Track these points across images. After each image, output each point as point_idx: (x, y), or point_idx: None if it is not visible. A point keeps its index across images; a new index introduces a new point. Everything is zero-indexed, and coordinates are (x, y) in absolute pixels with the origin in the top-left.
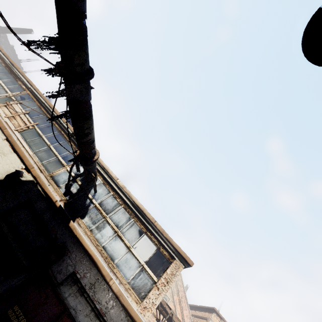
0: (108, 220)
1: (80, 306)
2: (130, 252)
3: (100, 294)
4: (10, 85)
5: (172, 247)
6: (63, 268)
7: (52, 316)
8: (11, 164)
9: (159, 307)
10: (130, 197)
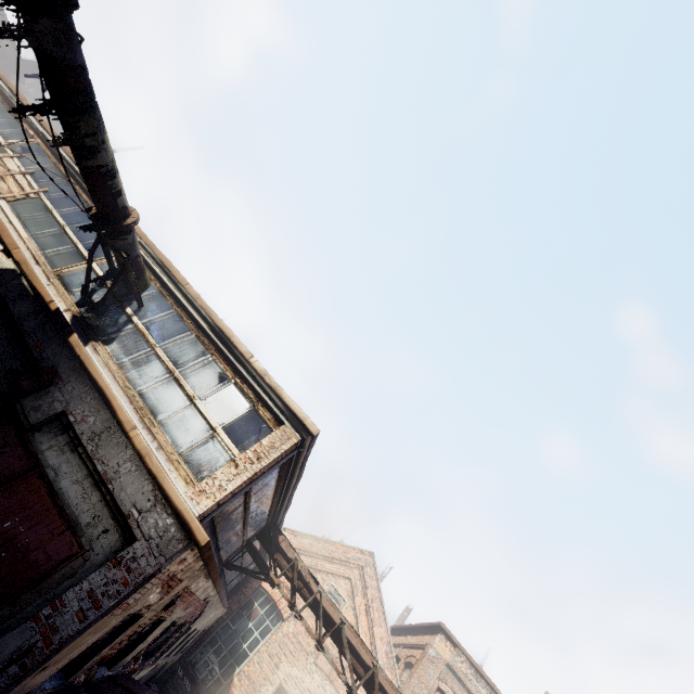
0: (159, 351)
1: (68, 467)
2: (192, 406)
3: (110, 450)
4: (5, 128)
5: (281, 403)
6: (45, 404)
7: (9, 474)
8: None
9: (294, 580)
10: (208, 314)
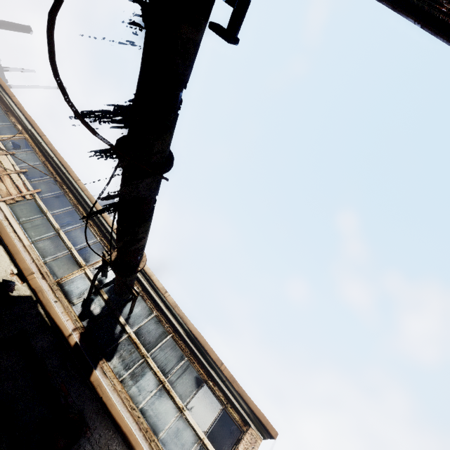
0: (150, 361)
1: None
2: (182, 418)
3: None
4: None
5: (246, 406)
6: None
7: None
8: None
9: None
10: (185, 323)
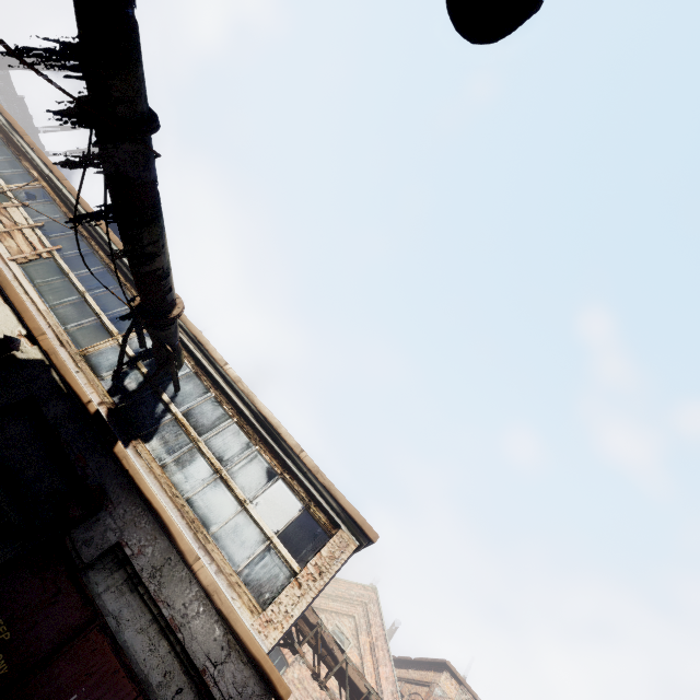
0: (202, 446)
1: (129, 612)
2: (244, 513)
3: (173, 588)
4: (5, 168)
5: (336, 503)
6: (97, 535)
7: (66, 629)
8: None
9: (318, 648)
10: (251, 401)
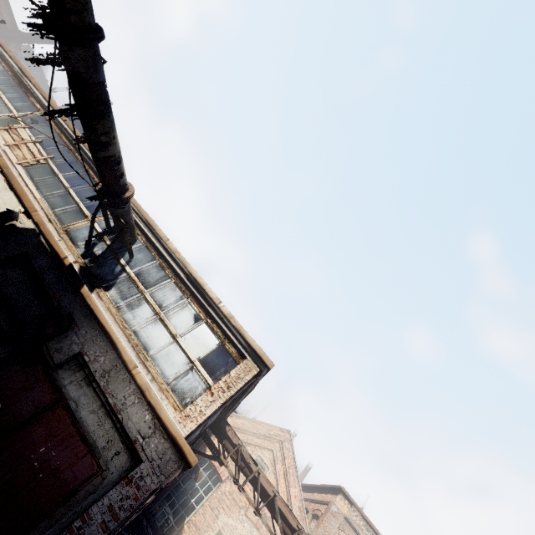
0: (147, 296)
1: (85, 399)
2: (175, 343)
3: (117, 385)
4: (17, 102)
5: (244, 340)
6: (65, 346)
7: (40, 406)
8: (4, 204)
9: (238, 461)
10: (185, 266)
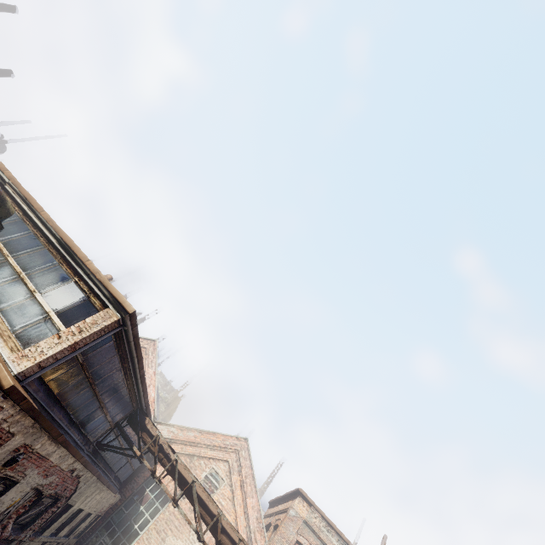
0: (10, 259)
1: None
2: (32, 298)
3: None
4: None
5: (108, 292)
6: None
7: None
8: None
9: (155, 452)
10: (56, 232)
